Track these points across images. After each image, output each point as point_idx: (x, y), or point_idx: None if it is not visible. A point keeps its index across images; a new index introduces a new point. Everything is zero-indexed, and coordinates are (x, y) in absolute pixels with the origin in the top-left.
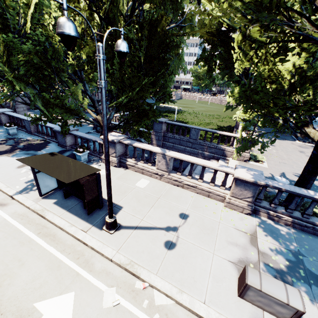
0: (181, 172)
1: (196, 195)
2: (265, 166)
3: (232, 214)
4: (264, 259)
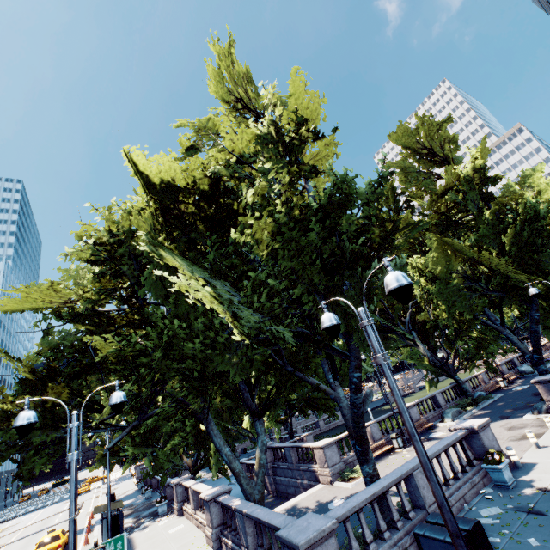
0: (200, 506)
1: (201, 534)
2: (348, 485)
3: (201, 549)
4: None
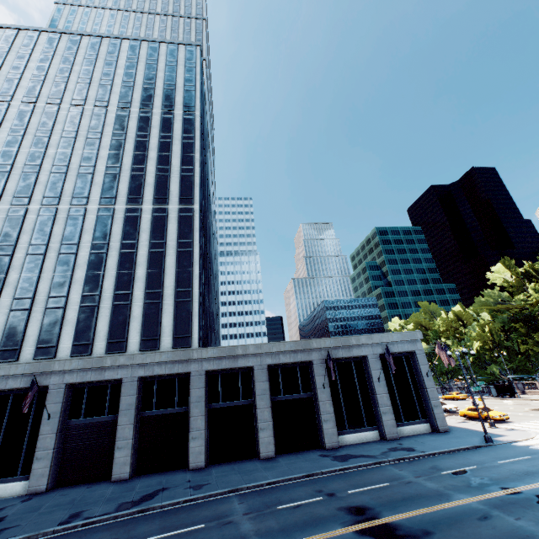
0: None
1: None
2: None
3: None
4: None
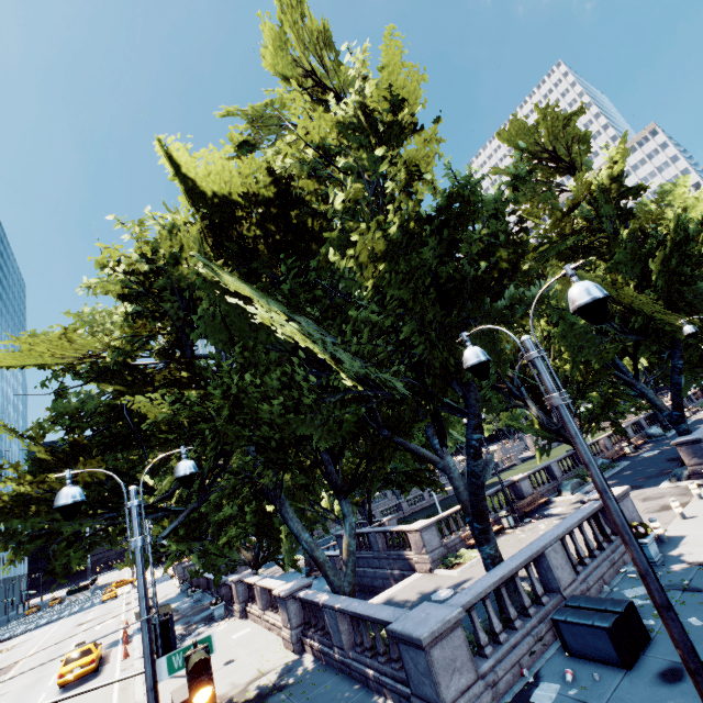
0: (271, 606)
1: (274, 638)
2: (453, 572)
3: (279, 654)
4: (238, 694)
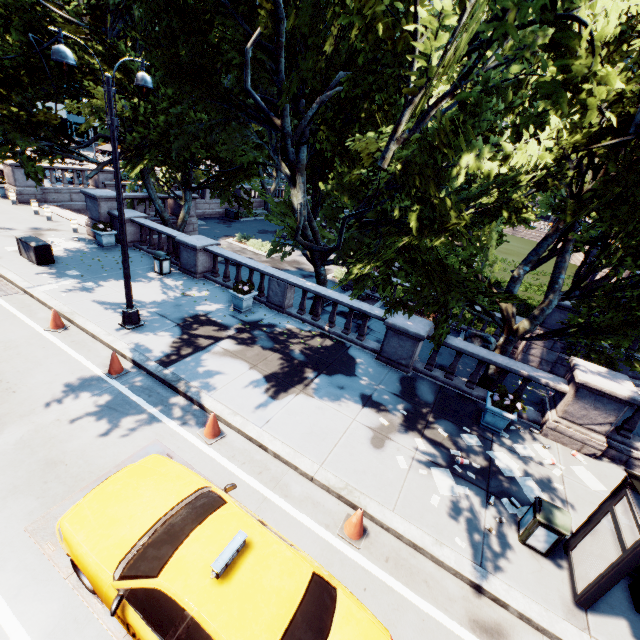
0: None
1: None
2: None
3: None
4: None
